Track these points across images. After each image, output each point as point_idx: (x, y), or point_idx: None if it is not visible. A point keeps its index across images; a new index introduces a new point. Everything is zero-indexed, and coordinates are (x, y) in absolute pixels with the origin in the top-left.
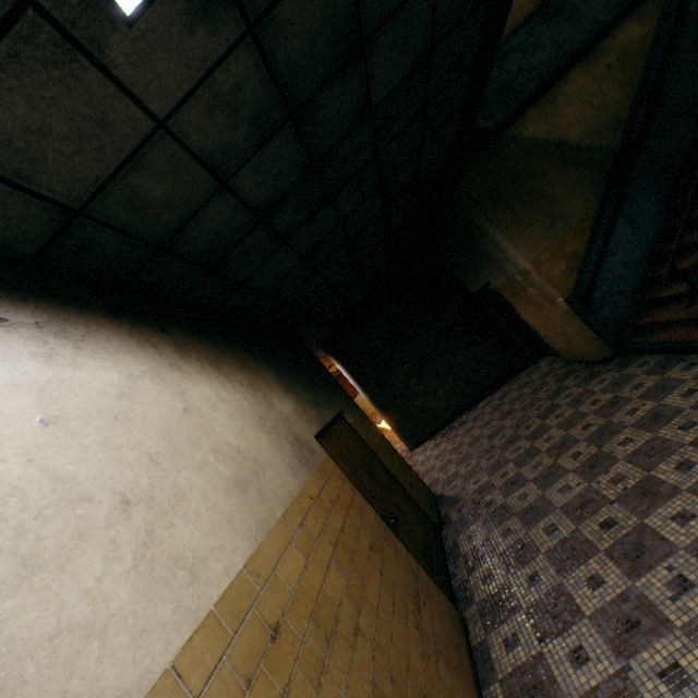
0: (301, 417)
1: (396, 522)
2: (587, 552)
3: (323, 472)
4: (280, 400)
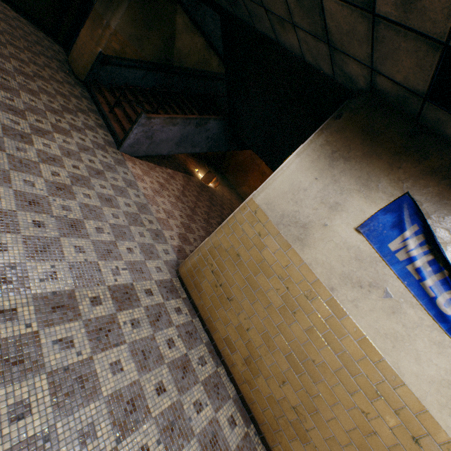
0: None
1: None
2: None
3: None
4: None
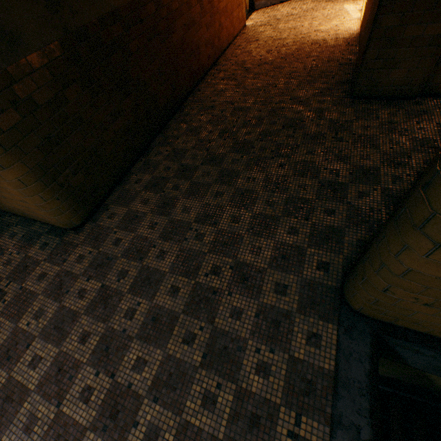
0: None
1: None
2: None
3: None
4: None
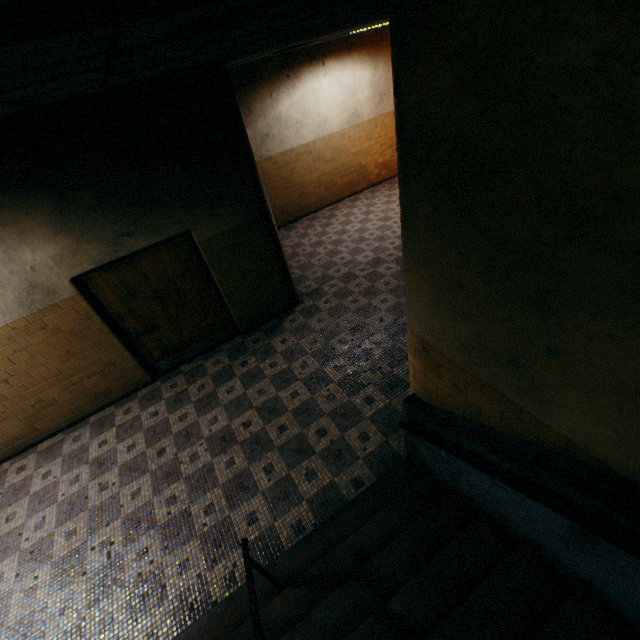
0: (63, 261)
1: (152, 332)
2: (151, 442)
3: (52, 310)
4: (35, 249)
